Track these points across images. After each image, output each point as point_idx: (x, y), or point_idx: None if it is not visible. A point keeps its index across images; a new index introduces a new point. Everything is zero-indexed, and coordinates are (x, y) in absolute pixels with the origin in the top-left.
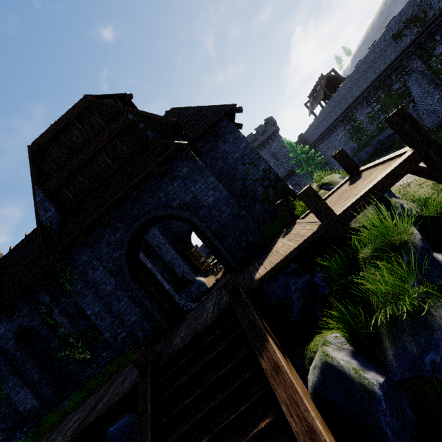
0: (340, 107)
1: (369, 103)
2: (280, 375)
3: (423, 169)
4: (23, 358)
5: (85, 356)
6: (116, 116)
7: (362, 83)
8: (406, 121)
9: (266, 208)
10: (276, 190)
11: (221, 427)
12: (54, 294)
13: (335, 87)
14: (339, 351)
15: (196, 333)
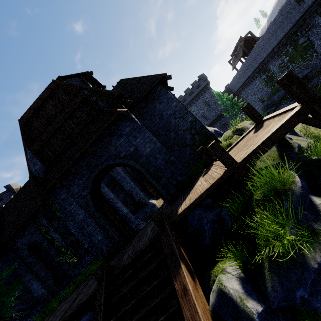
0: (256, 61)
1: (279, 56)
2: (186, 296)
3: (311, 119)
4: (34, 262)
5: (73, 260)
6: (76, 93)
7: (273, 41)
8: (293, 83)
9: (194, 150)
10: (201, 137)
11: None
12: (50, 219)
13: (252, 45)
14: (231, 280)
15: (135, 254)
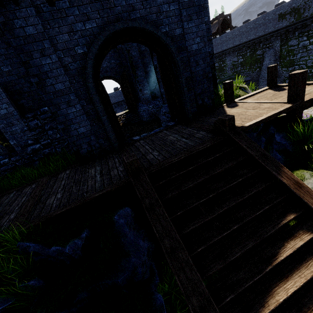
0: (222, 47)
1: (238, 54)
2: (303, 188)
3: None
4: None
5: None
6: None
7: (244, 37)
8: None
9: None
10: None
11: (249, 219)
12: None
13: (224, 30)
14: None
15: (191, 153)
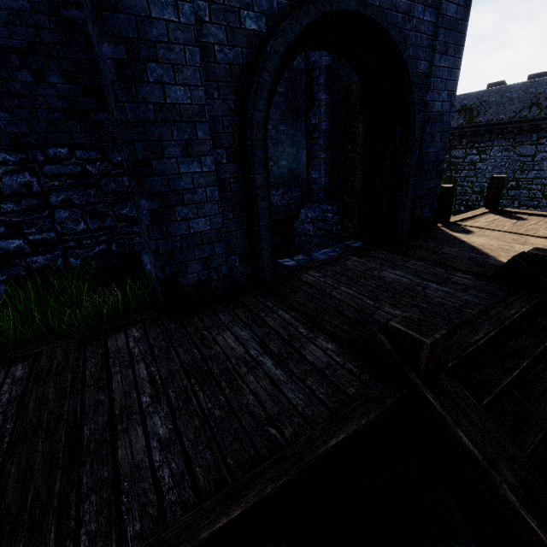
0: None
1: None
2: None
3: None
4: None
5: None
6: None
7: None
8: None
9: None
10: None
11: None
12: None
13: None
14: None
15: (504, 324)
